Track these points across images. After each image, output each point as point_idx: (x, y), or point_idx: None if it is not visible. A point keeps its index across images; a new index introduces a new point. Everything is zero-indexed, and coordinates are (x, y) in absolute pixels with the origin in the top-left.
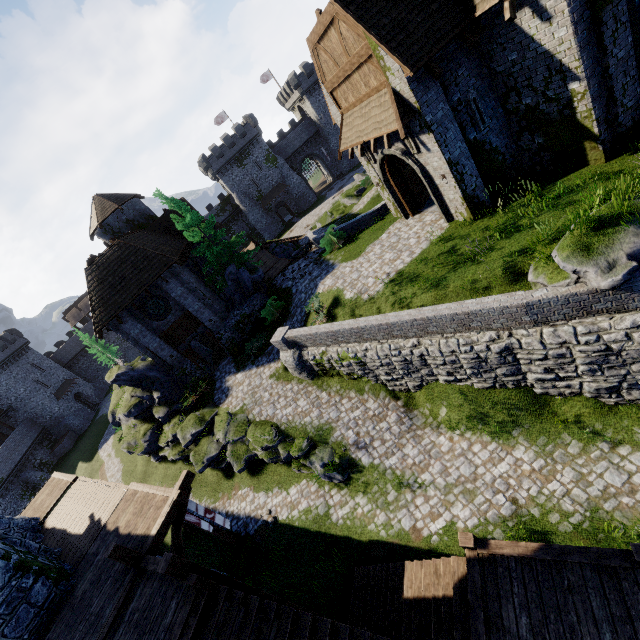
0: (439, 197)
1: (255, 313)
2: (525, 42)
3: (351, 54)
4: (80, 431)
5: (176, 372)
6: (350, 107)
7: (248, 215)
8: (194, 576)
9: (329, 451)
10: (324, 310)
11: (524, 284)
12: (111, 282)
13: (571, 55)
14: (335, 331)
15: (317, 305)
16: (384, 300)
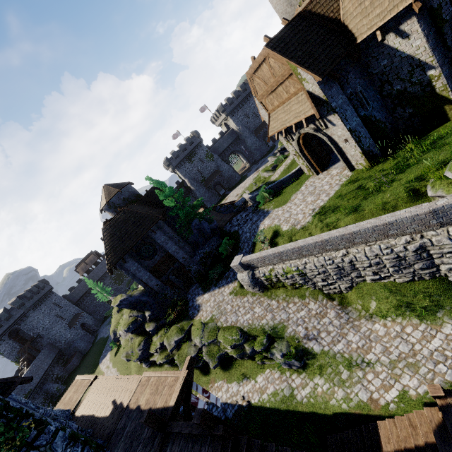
0: (343, 155)
1: (213, 251)
2: (392, 53)
3: (277, 76)
4: (84, 351)
5: (160, 296)
6: (275, 108)
7: (196, 192)
8: (221, 426)
9: (285, 344)
10: (266, 241)
11: (424, 200)
12: (119, 235)
13: (426, 54)
14: (280, 252)
15: (262, 237)
16: (314, 227)
